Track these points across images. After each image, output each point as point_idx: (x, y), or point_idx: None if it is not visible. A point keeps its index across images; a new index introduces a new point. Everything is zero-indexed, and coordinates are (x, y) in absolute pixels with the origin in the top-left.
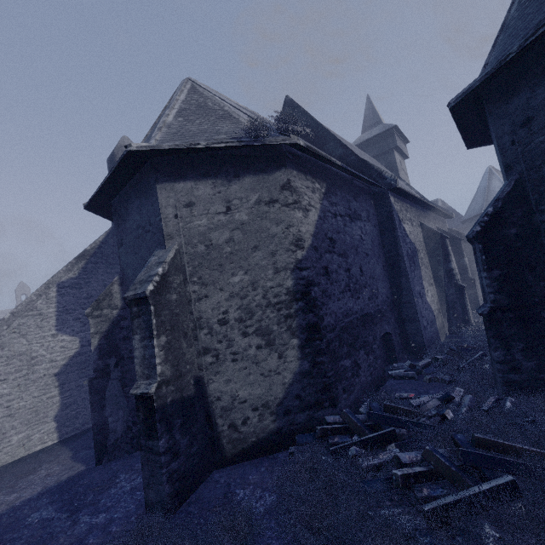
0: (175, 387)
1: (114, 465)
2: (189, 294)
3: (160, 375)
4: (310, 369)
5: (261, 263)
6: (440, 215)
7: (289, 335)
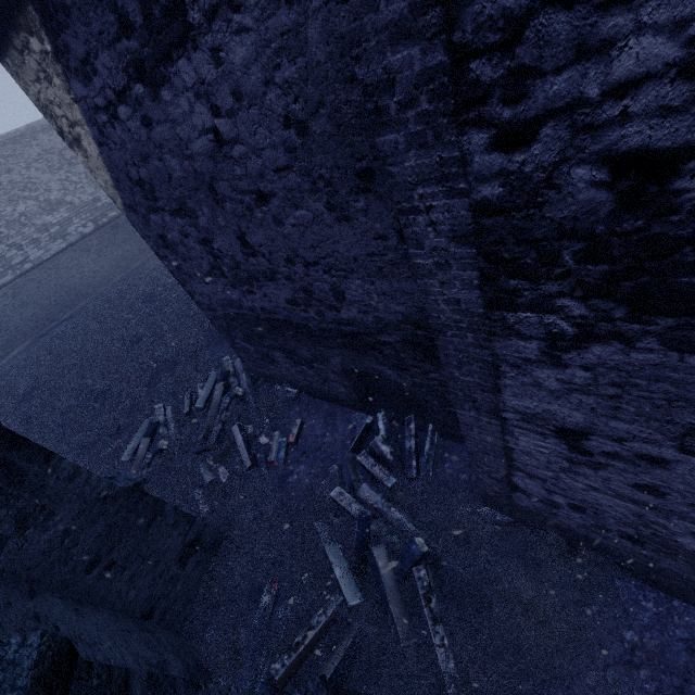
0: None
1: None
2: None
3: None
4: None
5: None
6: None
7: None
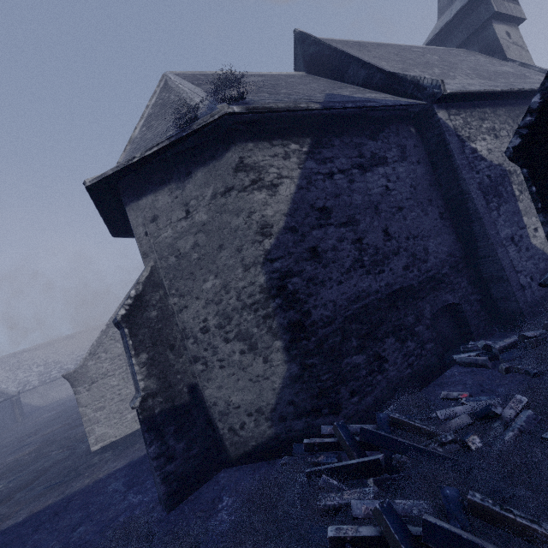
0: (164, 398)
1: None
2: (171, 307)
3: (144, 390)
4: (300, 372)
5: (228, 263)
6: None
7: (270, 337)
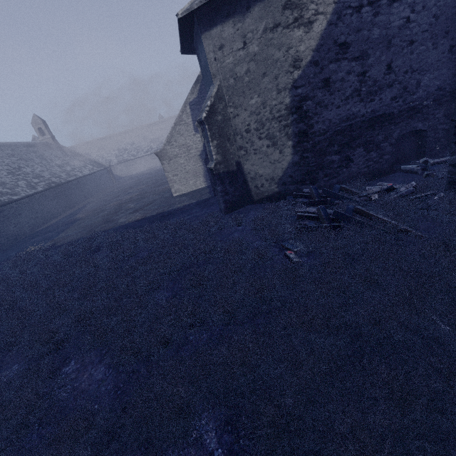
0: (224, 166)
1: None
2: (229, 114)
3: (215, 160)
4: (299, 161)
5: (268, 87)
6: None
7: (286, 139)
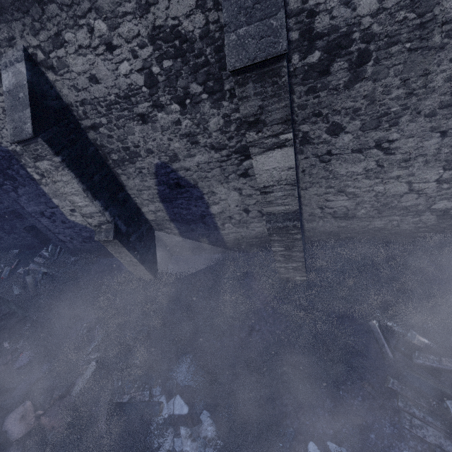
0: None
1: None
2: None
3: None
4: None
5: None
6: None
7: None
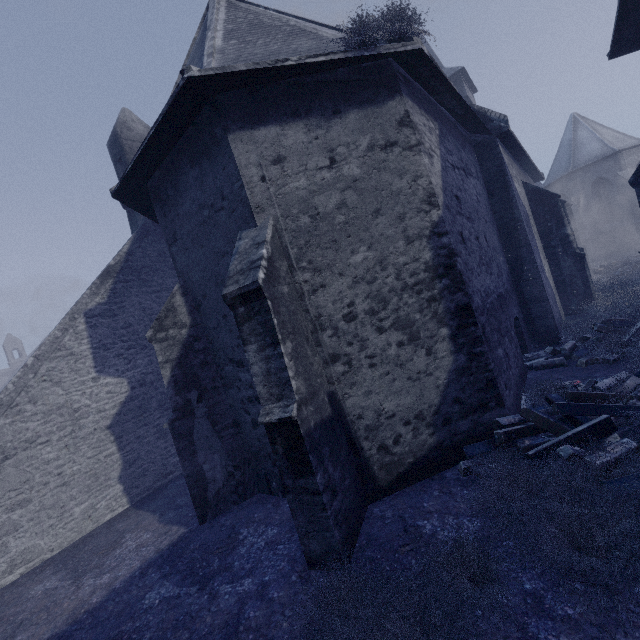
0: (314, 408)
1: (224, 520)
2: (299, 285)
3: (297, 393)
4: (467, 363)
5: (386, 233)
6: (531, 177)
7: (435, 323)
